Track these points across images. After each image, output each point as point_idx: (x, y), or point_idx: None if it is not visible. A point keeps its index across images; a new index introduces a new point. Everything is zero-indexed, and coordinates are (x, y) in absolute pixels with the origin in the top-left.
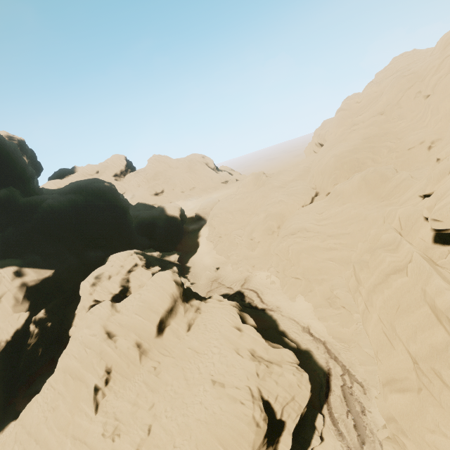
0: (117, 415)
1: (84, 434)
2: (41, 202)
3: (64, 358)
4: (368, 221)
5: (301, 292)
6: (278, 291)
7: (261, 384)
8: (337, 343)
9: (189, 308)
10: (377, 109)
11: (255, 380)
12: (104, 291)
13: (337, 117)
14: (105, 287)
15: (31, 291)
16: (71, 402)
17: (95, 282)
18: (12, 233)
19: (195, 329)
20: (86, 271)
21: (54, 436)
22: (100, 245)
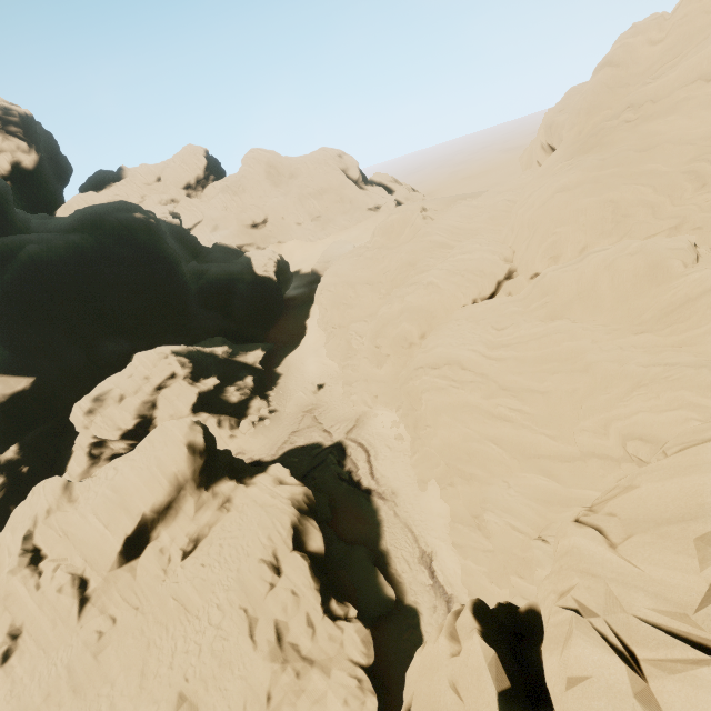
0: None
1: None
2: (19, 250)
3: None
4: (593, 376)
5: (438, 478)
6: (403, 458)
7: None
8: None
9: (207, 501)
10: (701, 64)
11: None
12: (107, 425)
13: (593, 84)
14: (109, 417)
15: None
16: None
17: (94, 407)
18: None
19: (202, 553)
20: (99, 375)
21: None
22: (127, 329)
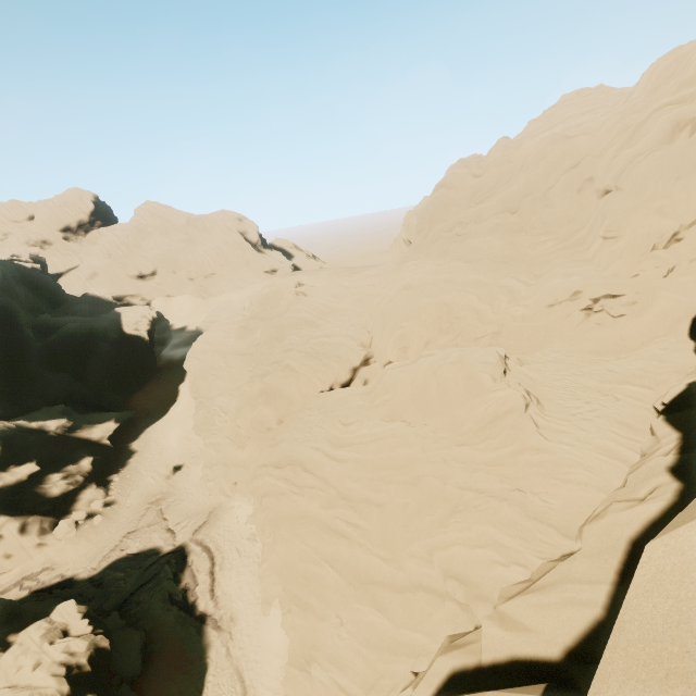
0: None
1: None
2: None
3: None
4: (422, 491)
5: (281, 599)
6: (252, 567)
7: None
8: None
9: None
10: (507, 199)
11: None
12: None
13: (433, 200)
14: None
15: None
16: None
17: None
18: None
19: None
20: None
21: None
22: None
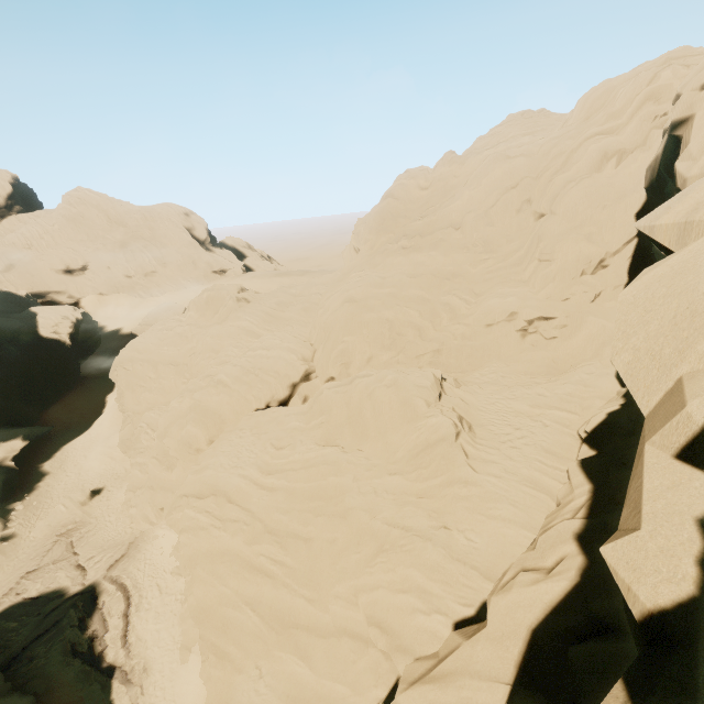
0: None
1: None
2: None
3: None
4: (351, 524)
5: (201, 644)
6: (173, 605)
7: None
8: None
9: None
10: (451, 214)
11: None
12: None
13: (380, 210)
14: None
15: None
16: None
17: None
18: None
19: None
20: None
21: None
22: None
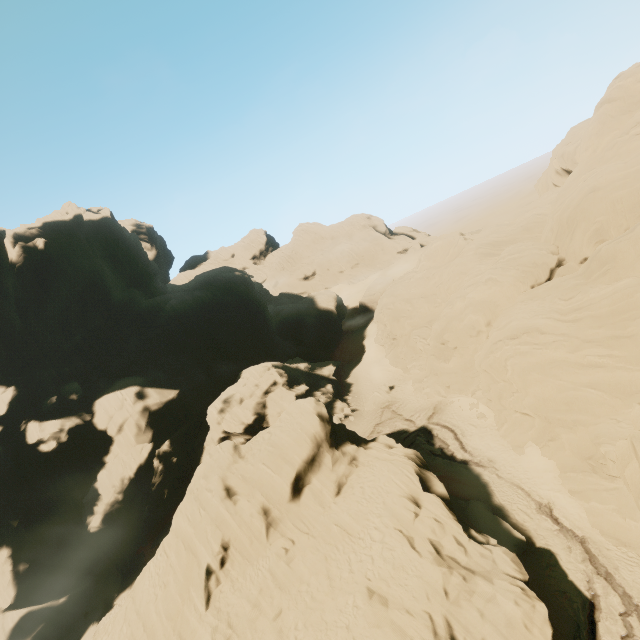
0: (231, 619)
1: (191, 637)
2: (165, 304)
3: (178, 516)
4: None
5: (535, 438)
6: (490, 432)
7: (453, 613)
8: (612, 546)
9: (340, 457)
10: None
11: (441, 602)
12: (234, 420)
13: (597, 117)
14: (235, 414)
15: (154, 417)
16: (182, 582)
17: (224, 407)
18: (135, 344)
19: (347, 493)
20: (216, 390)
21: (162, 627)
22: (233, 355)
